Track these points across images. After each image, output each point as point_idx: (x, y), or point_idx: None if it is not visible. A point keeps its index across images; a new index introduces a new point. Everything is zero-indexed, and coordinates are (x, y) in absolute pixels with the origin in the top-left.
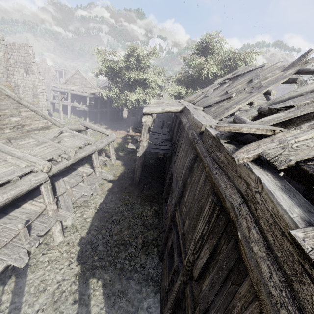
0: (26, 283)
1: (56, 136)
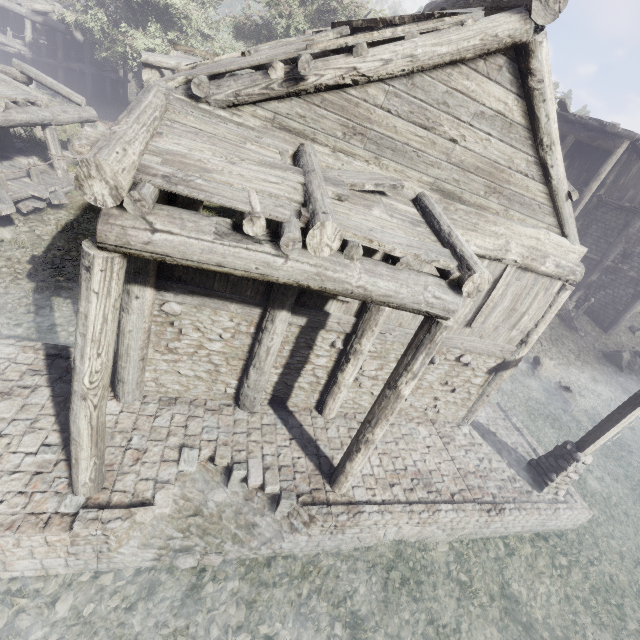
0: None
1: None
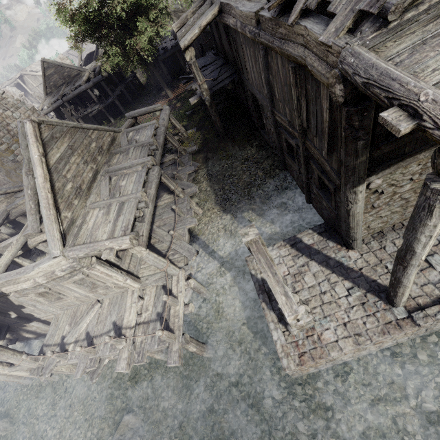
0: (204, 241)
1: (127, 140)
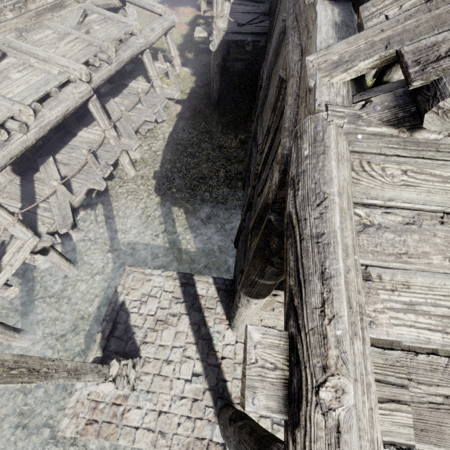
0: (113, 209)
1: (79, 21)
